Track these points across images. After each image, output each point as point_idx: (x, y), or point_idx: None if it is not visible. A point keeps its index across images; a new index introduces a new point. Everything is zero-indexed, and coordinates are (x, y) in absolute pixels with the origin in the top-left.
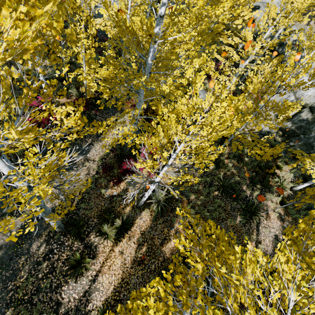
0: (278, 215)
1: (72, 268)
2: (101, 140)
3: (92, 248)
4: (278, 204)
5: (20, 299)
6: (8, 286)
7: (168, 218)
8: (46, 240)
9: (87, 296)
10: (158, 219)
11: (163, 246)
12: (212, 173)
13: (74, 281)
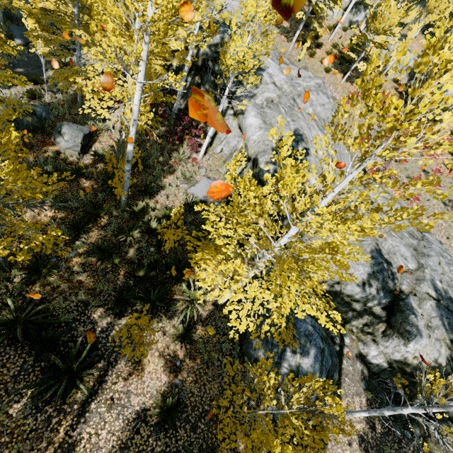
0: (169, 360)
1: None
2: None
3: None
4: (178, 335)
5: None
6: None
7: None
8: None
9: None
10: None
11: None
12: (17, 290)
13: None
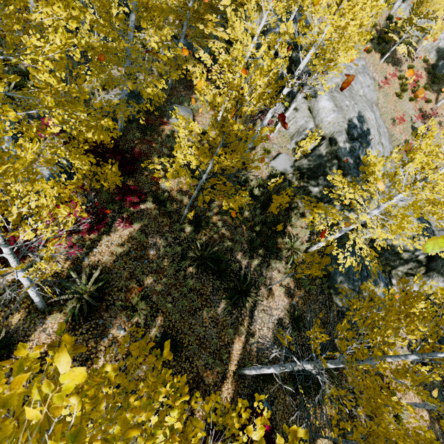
0: (286, 289)
1: None
2: None
3: None
4: (287, 273)
5: None
6: None
7: (98, 321)
8: None
9: None
10: (80, 327)
11: None
12: (190, 238)
13: None
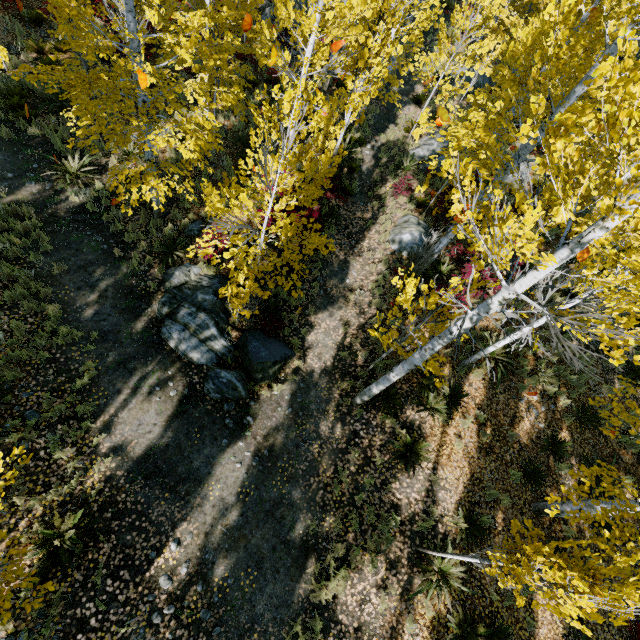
0: None
1: (403, 457)
2: (360, 253)
3: (415, 430)
4: None
5: (336, 500)
6: (311, 483)
7: (510, 384)
8: (338, 419)
9: (432, 496)
10: (496, 386)
11: (515, 427)
12: None
13: (406, 476)
